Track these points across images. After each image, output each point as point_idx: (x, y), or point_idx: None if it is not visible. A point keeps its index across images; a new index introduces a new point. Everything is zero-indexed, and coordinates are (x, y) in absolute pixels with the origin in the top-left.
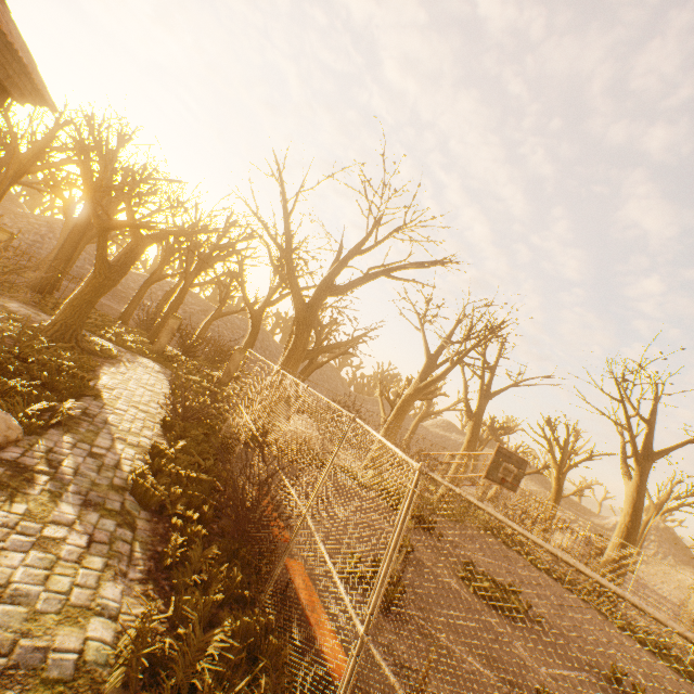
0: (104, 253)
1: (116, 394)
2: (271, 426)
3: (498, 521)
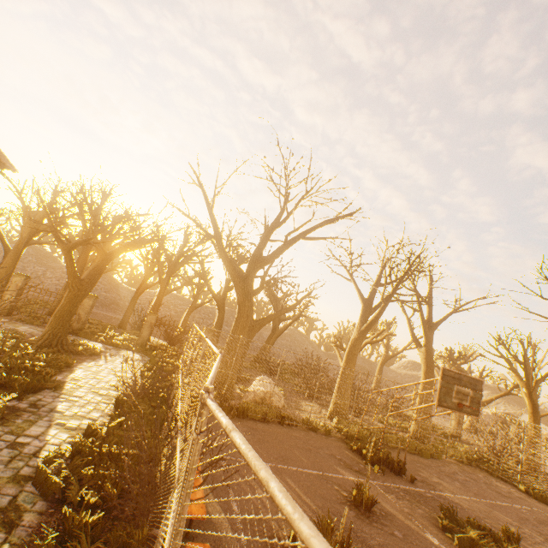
0: (73, 270)
1: (81, 383)
2: (231, 390)
3: (479, 450)
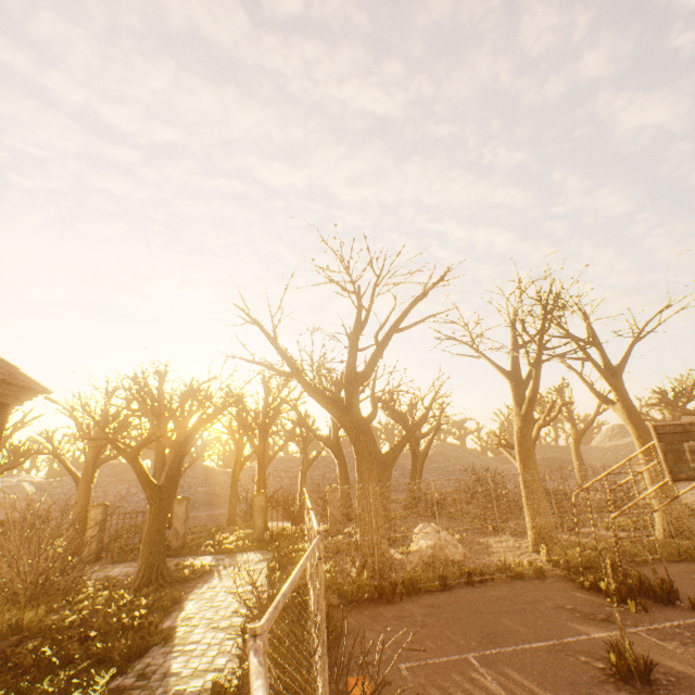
0: (146, 478)
1: (195, 621)
2: (387, 560)
3: None
